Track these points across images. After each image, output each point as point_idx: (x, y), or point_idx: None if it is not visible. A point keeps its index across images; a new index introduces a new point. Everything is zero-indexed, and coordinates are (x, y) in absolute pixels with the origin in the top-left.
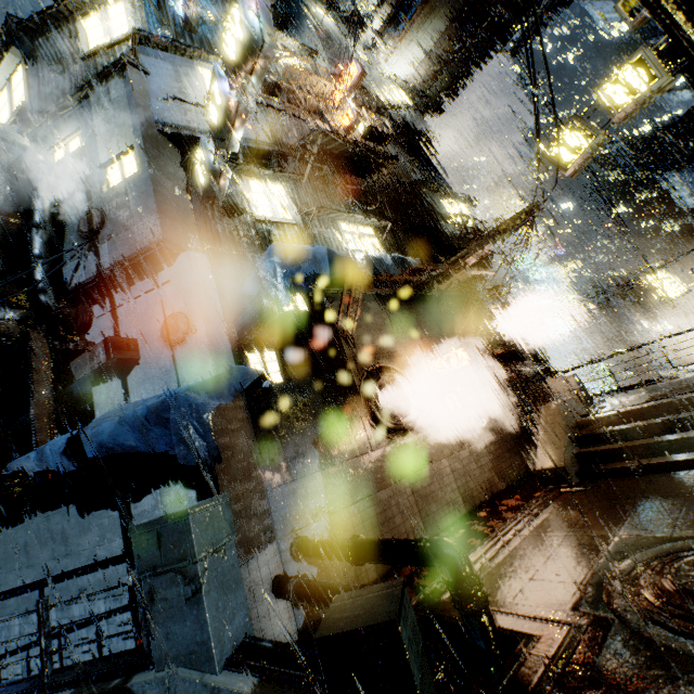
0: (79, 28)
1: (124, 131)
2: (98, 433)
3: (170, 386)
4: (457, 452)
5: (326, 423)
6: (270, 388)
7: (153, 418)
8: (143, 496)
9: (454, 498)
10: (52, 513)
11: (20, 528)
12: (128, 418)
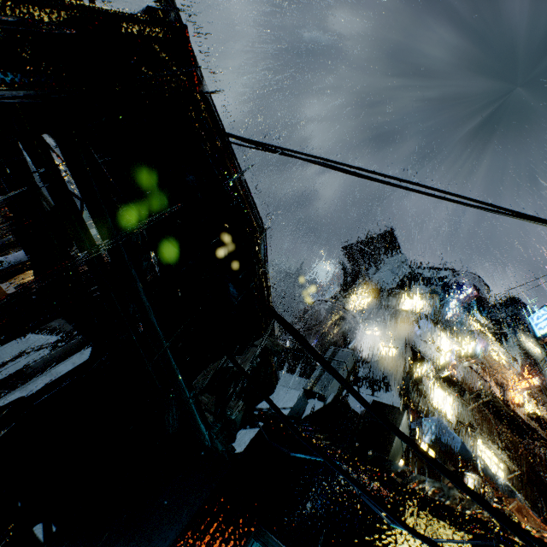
0: (402, 300)
1: (398, 341)
2: None
3: None
4: None
5: None
6: None
7: None
8: None
9: None
10: None
11: None
12: None
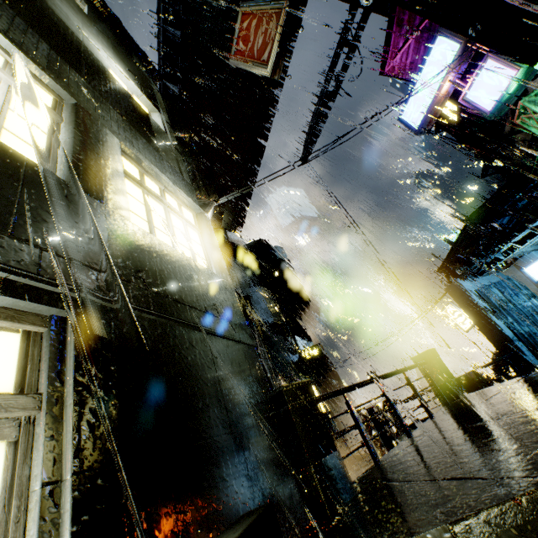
0: None
1: None
2: None
3: None
4: None
5: None
6: None
7: None
8: None
9: None
10: None
11: None
12: None
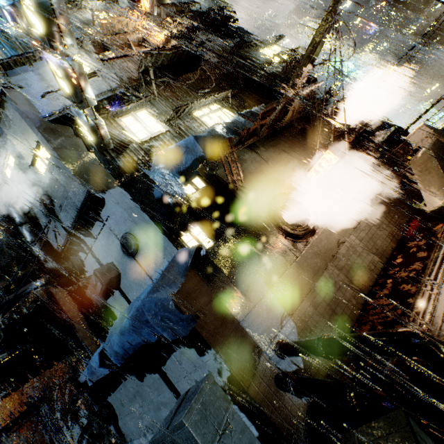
0: None
1: (28, 135)
2: (111, 346)
3: (146, 281)
4: (357, 226)
5: (257, 255)
6: (207, 253)
7: (137, 323)
8: (165, 361)
9: (371, 258)
10: (125, 382)
11: (116, 393)
12: (123, 329)
